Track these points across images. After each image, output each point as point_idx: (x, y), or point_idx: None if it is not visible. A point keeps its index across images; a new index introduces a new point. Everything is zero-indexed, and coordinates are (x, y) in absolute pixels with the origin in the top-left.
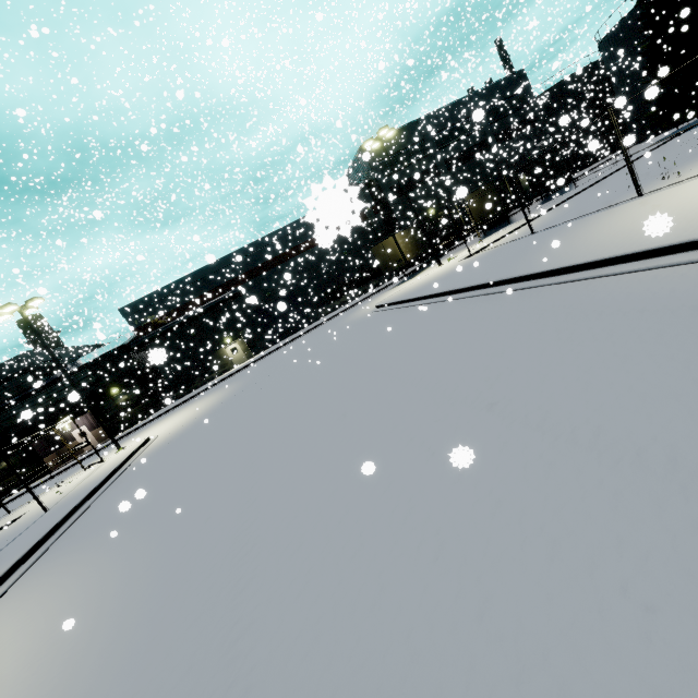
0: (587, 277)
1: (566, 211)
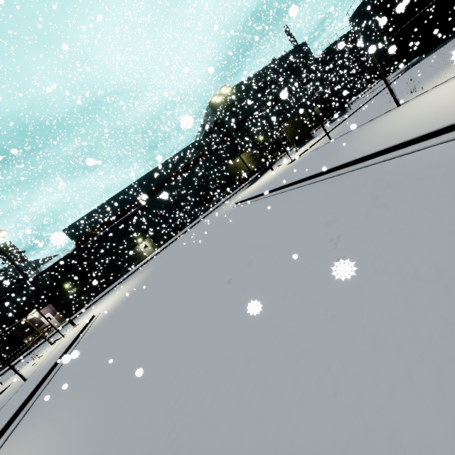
0: (381, 161)
1: (349, 124)
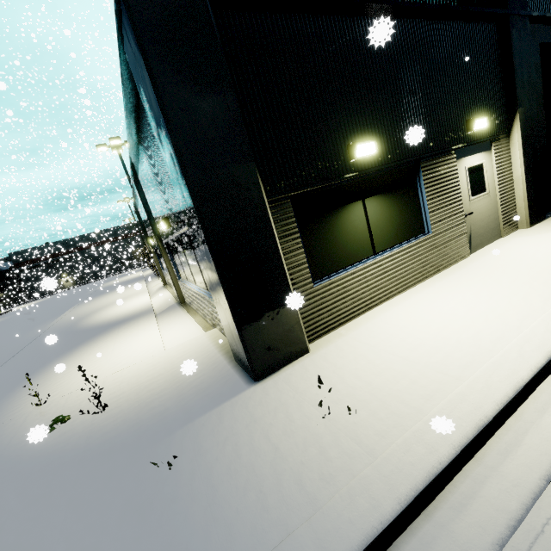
0: None
1: None
